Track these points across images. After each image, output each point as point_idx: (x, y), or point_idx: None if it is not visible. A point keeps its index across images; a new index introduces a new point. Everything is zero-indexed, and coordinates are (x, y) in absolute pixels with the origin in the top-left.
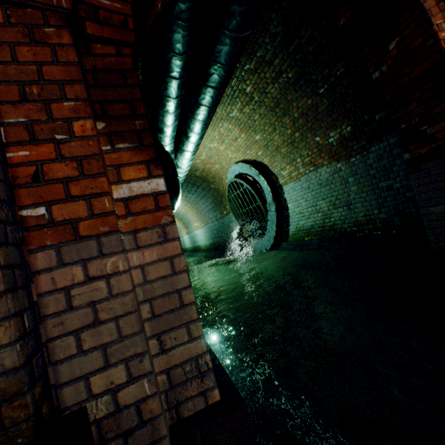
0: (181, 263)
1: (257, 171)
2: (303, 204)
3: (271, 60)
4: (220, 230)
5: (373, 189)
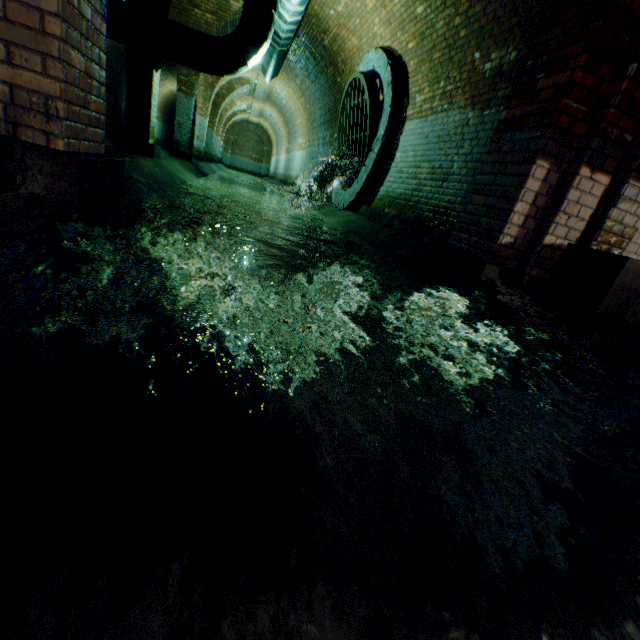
0: None
1: (391, 77)
2: (410, 159)
3: None
4: (320, 162)
5: (475, 168)
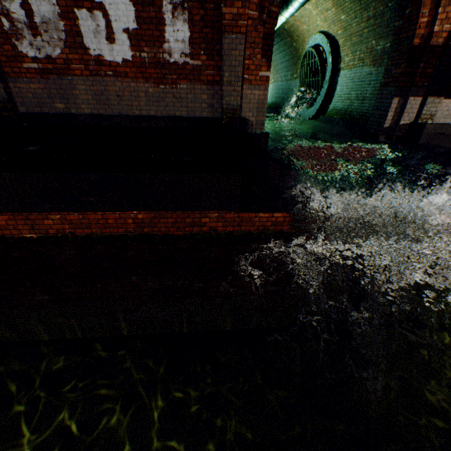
0: (266, 98)
1: (330, 49)
2: (344, 90)
3: None
4: (285, 92)
5: (376, 94)
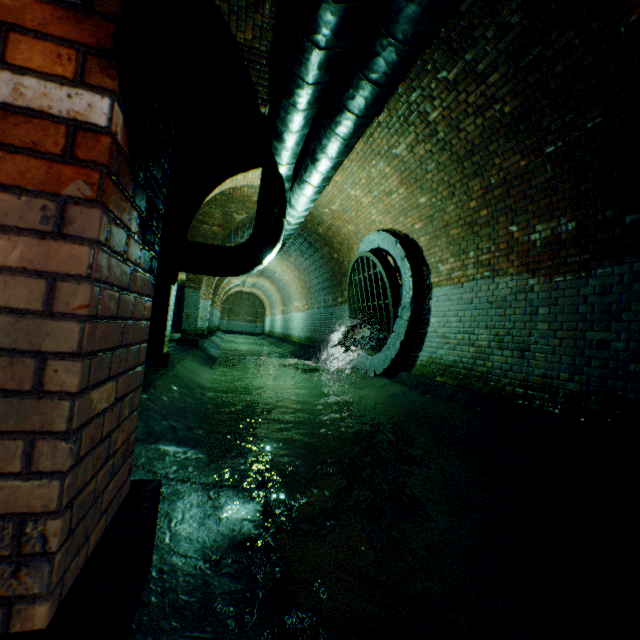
0: (74, 298)
1: (404, 252)
2: (453, 324)
3: (485, 72)
4: (325, 323)
5: (574, 338)
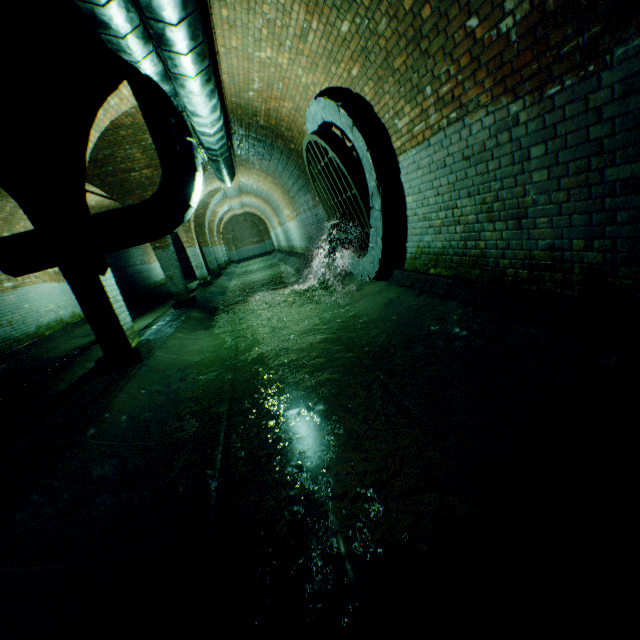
0: None
1: (350, 119)
2: (432, 200)
3: None
4: (315, 228)
5: (588, 184)
